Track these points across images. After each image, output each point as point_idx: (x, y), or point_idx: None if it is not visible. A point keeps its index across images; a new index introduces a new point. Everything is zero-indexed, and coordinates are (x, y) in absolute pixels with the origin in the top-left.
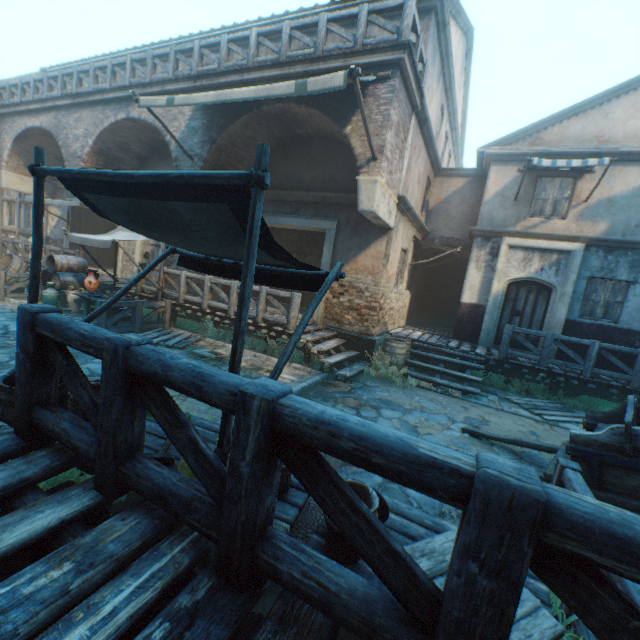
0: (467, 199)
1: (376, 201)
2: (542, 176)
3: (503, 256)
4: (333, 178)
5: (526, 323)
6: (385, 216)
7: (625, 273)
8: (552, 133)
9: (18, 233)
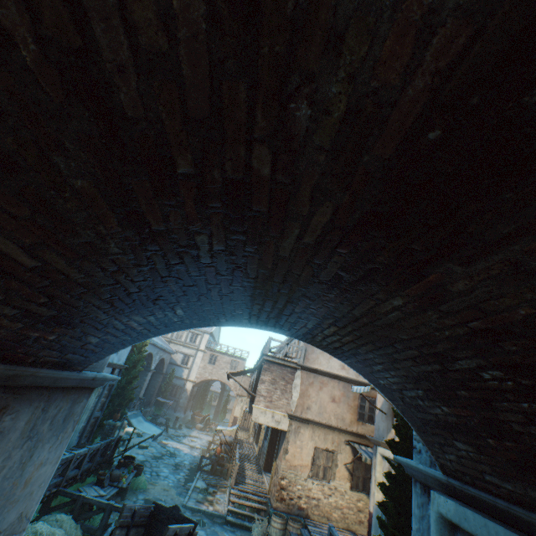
0: None
1: (253, 415)
2: None
3: (378, 463)
4: None
5: None
6: (270, 423)
7: None
8: None
9: (254, 425)
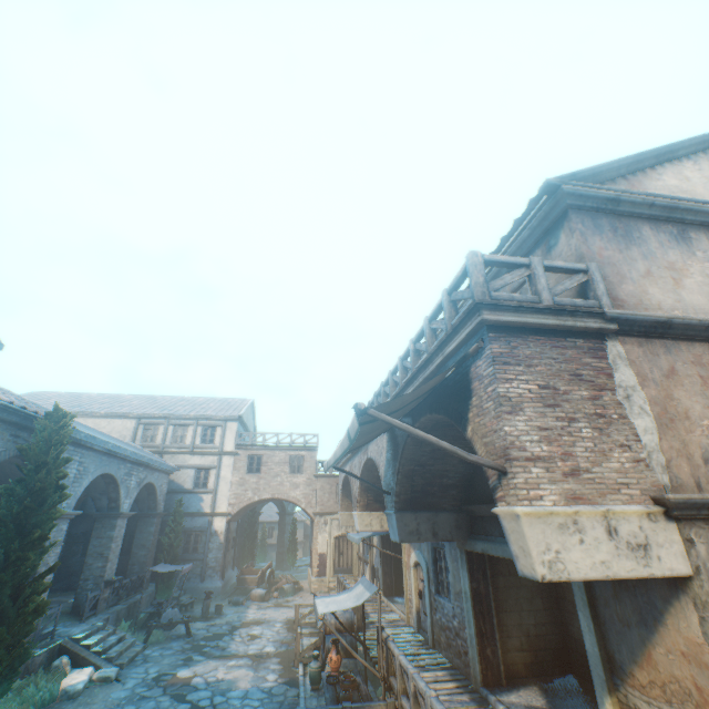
0: None
1: (536, 553)
2: None
3: None
4: None
5: None
6: (614, 564)
7: None
8: None
9: (363, 559)
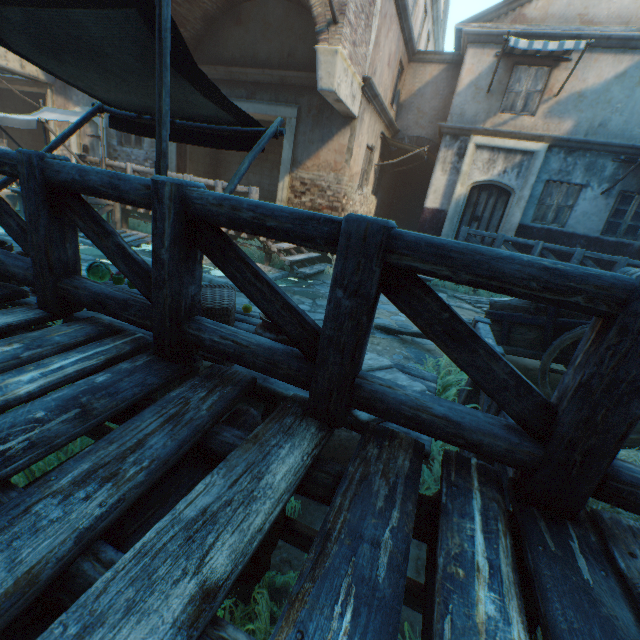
0: (441, 92)
1: (337, 78)
2: (519, 64)
3: (469, 157)
4: (293, 53)
5: (483, 228)
6: (348, 100)
7: (580, 176)
8: (536, 8)
9: None
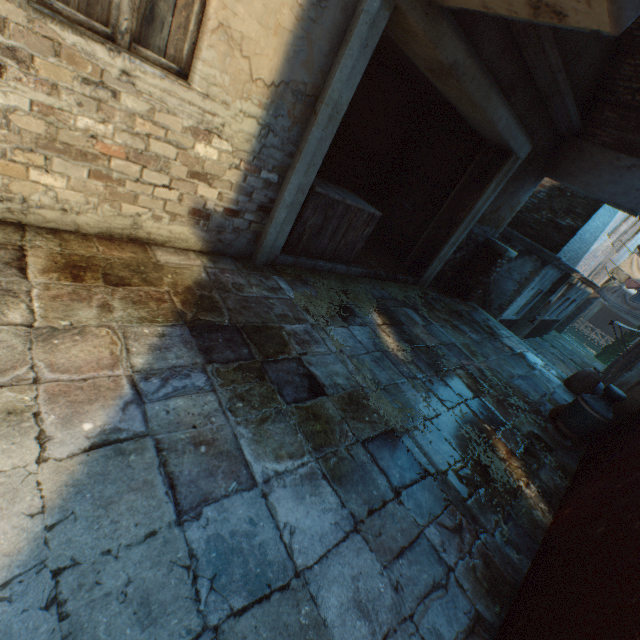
0: None
1: None
2: None
3: None
4: None
5: None
6: None
7: None
8: None
9: None
